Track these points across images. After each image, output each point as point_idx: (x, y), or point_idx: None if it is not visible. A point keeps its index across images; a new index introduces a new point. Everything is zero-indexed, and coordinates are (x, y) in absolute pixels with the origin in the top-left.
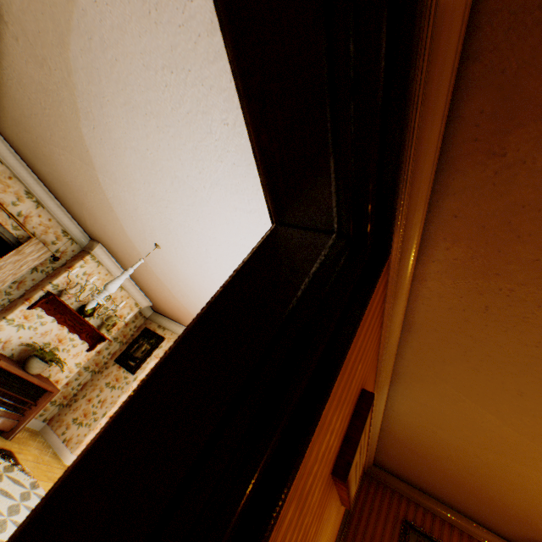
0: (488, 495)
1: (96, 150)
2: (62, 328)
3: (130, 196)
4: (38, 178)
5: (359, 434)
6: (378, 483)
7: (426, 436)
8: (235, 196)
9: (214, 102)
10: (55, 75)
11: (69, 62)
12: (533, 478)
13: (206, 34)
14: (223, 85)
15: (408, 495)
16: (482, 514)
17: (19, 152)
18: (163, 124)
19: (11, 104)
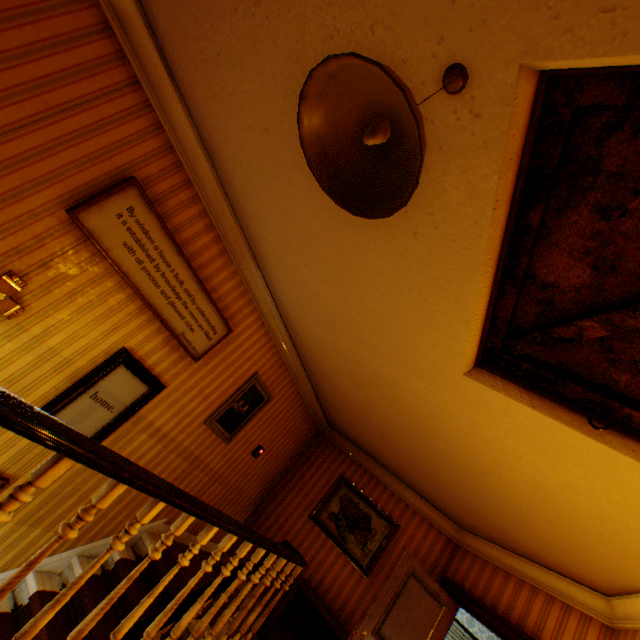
0: (382, 423)
1: None
2: None
3: None
4: None
5: (103, 195)
6: (330, 444)
7: (313, 340)
8: None
9: None
10: None
11: None
12: (370, 361)
13: None
14: None
15: (354, 457)
16: (402, 466)
17: None
18: None
19: None
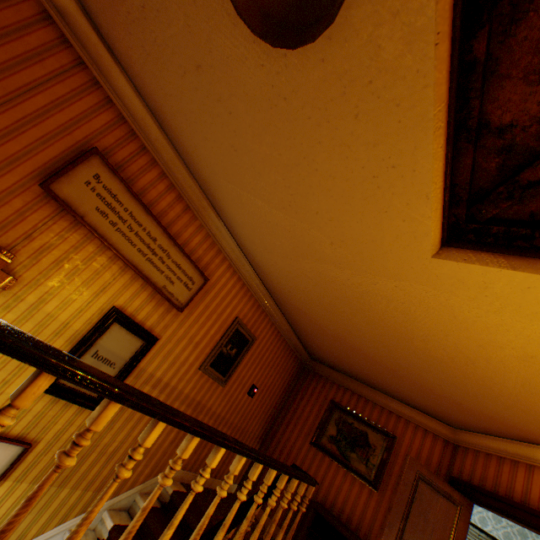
0: (360, 340)
1: None
2: None
3: None
4: None
5: (69, 166)
6: (315, 375)
7: (281, 275)
8: None
9: None
10: None
11: None
12: (337, 278)
13: None
14: None
15: (339, 382)
16: (386, 380)
17: None
18: None
19: None
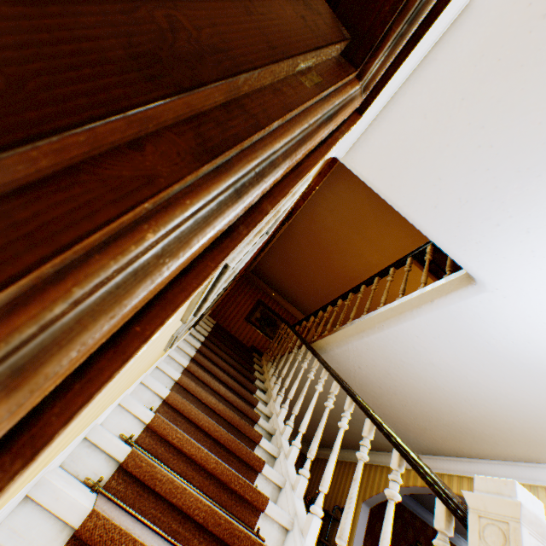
0: (320, 272)
1: None
2: None
3: None
4: None
5: None
6: (250, 282)
7: (318, 225)
8: None
9: None
10: None
11: None
12: (355, 243)
13: None
14: None
15: (265, 291)
16: (304, 295)
17: None
18: None
19: None
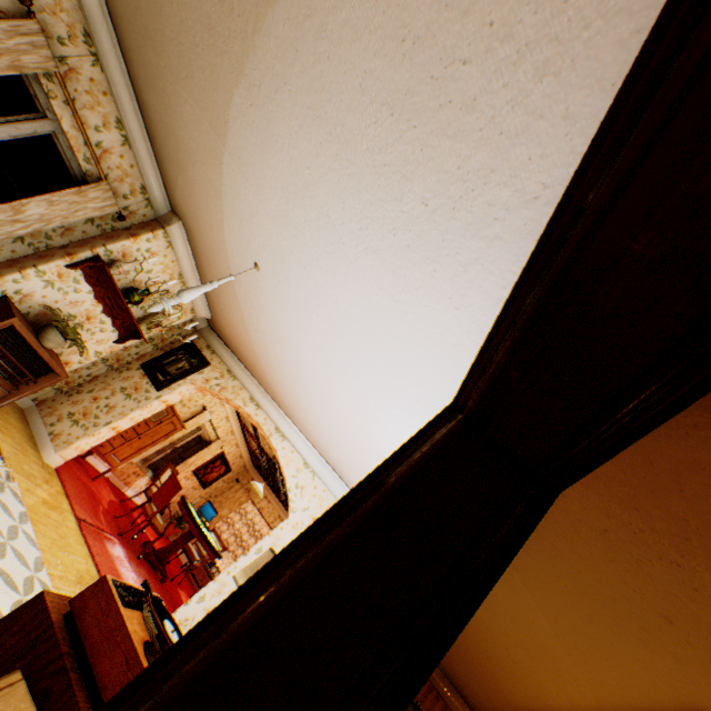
0: (495, 686)
1: (239, 127)
2: (96, 304)
3: (255, 199)
4: (139, 107)
5: None
6: None
7: None
8: (388, 275)
9: (425, 174)
10: (234, 21)
11: (263, 19)
12: (553, 694)
13: (459, 105)
14: (446, 165)
15: None
16: (477, 699)
17: (130, 66)
18: (346, 157)
19: (152, 11)
